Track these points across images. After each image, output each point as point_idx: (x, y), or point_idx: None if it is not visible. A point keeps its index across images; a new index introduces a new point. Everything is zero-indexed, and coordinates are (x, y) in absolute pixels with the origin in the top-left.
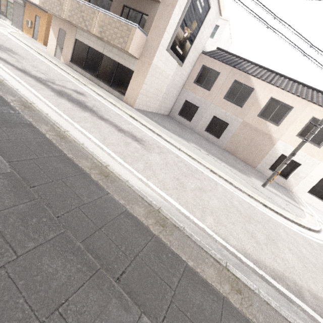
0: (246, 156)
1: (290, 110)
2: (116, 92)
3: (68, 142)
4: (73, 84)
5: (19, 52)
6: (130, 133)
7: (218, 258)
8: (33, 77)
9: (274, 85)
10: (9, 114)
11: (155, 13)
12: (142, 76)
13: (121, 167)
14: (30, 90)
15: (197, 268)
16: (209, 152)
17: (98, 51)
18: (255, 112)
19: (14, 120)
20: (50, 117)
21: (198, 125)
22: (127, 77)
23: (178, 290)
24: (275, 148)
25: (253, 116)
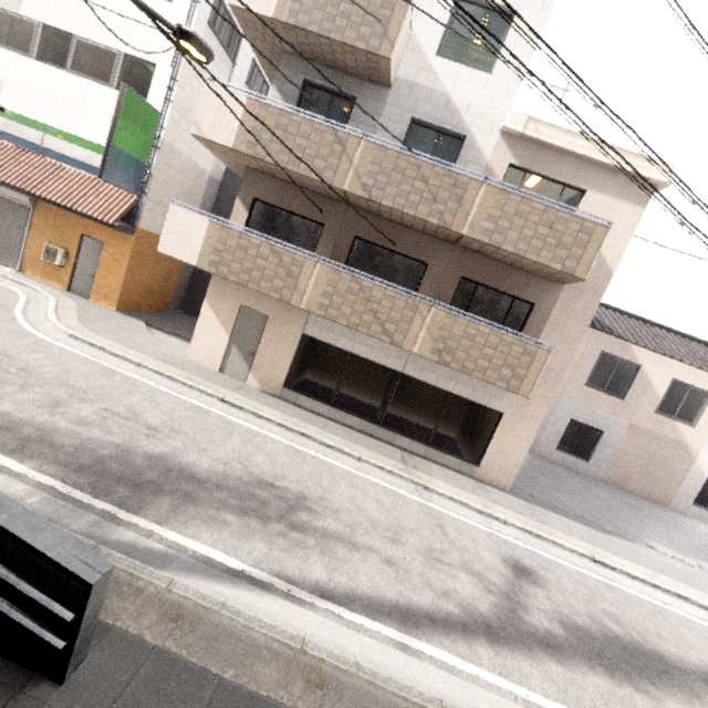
0: (647, 487)
1: (707, 398)
2: (453, 458)
3: None
4: (447, 521)
5: (263, 465)
6: None
7: None
8: (524, 640)
9: (670, 356)
10: None
11: (553, 303)
12: (527, 425)
13: None
14: None
15: None
16: (674, 546)
17: (384, 365)
18: (650, 406)
19: None
20: None
21: (541, 441)
22: (481, 424)
23: None
24: (697, 465)
25: (648, 414)
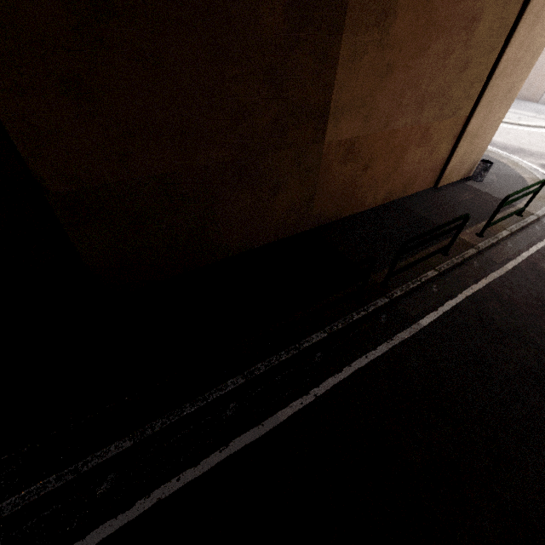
0: (524, 91)
1: None
2: None
3: None
4: None
5: None
6: None
7: None
8: None
9: None
10: None
11: None
12: None
13: None
14: None
15: None
16: None
17: None
18: None
19: None
20: None
21: None
22: None
23: None
24: None
25: None
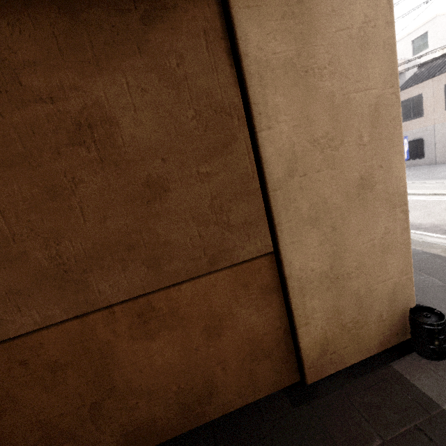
0: None
1: None
2: None
3: None
4: None
5: None
6: None
7: None
8: None
9: None
10: None
11: None
12: None
13: None
14: None
15: None
16: (423, 179)
17: None
18: None
19: None
20: None
21: (436, 156)
22: None
23: None
24: None
25: None
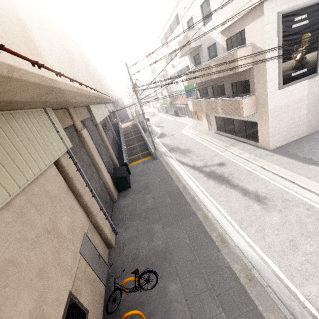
0: None
1: None
2: (251, 141)
3: (208, 220)
4: (218, 156)
5: (191, 147)
6: (255, 193)
7: (289, 317)
8: (197, 169)
9: None
10: (188, 209)
11: (253, 76)
12: (265, 124)
13: (236, 233)
14: (195, 183)
15: (264, 312)
16: None
17: (228, 118)
18: None
19: (189, 212)
20: (202, 204)
21: None
22: (255, 128)
23: (244, 315)
24: None
25: None
